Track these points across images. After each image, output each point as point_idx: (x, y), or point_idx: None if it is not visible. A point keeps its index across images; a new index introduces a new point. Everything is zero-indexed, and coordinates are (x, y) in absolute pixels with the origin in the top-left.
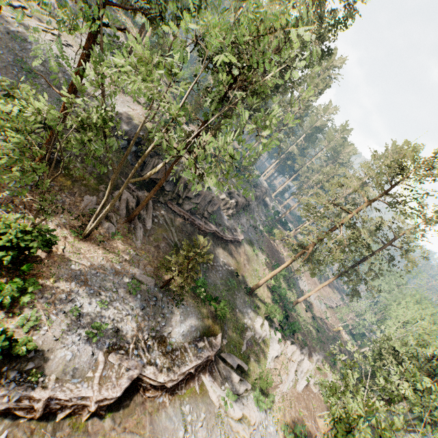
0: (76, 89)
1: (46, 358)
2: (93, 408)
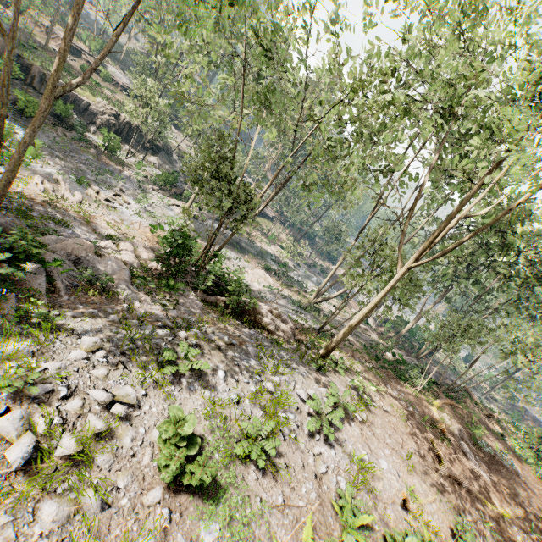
0: (112, 6)
1: (107, 66)
2: (121, 84)
